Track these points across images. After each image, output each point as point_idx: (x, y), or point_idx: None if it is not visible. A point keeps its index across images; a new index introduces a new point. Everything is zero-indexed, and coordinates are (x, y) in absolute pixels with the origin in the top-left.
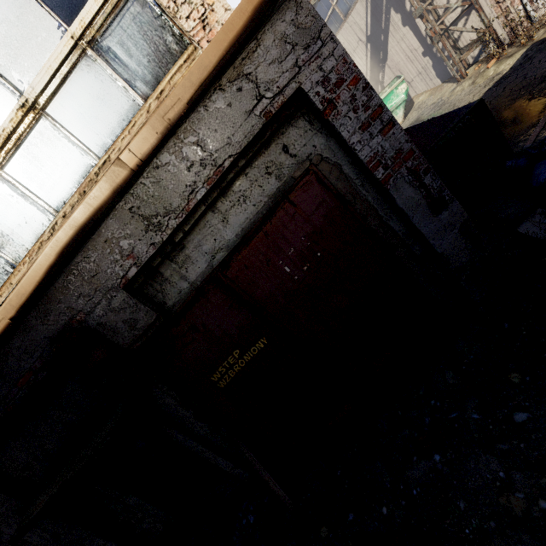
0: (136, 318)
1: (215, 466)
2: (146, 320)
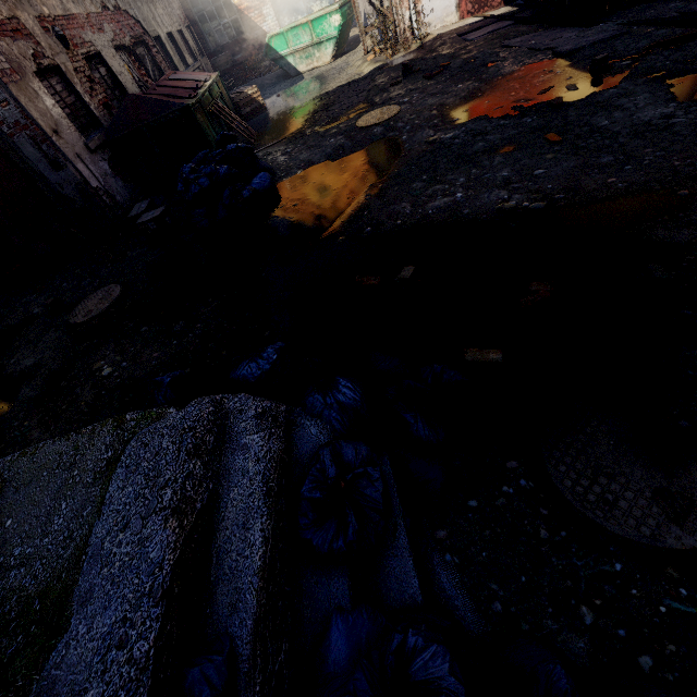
0: None
1: None
2: None
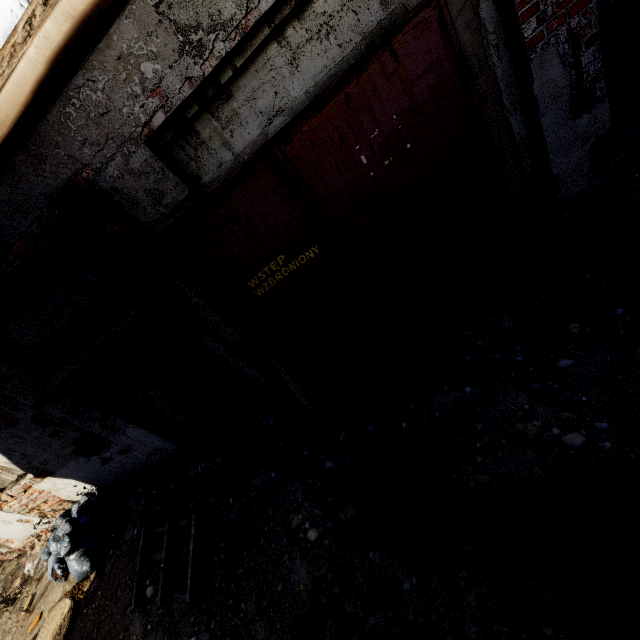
0: (163, 190)
1: (240, 374)
2: (175, 195)
